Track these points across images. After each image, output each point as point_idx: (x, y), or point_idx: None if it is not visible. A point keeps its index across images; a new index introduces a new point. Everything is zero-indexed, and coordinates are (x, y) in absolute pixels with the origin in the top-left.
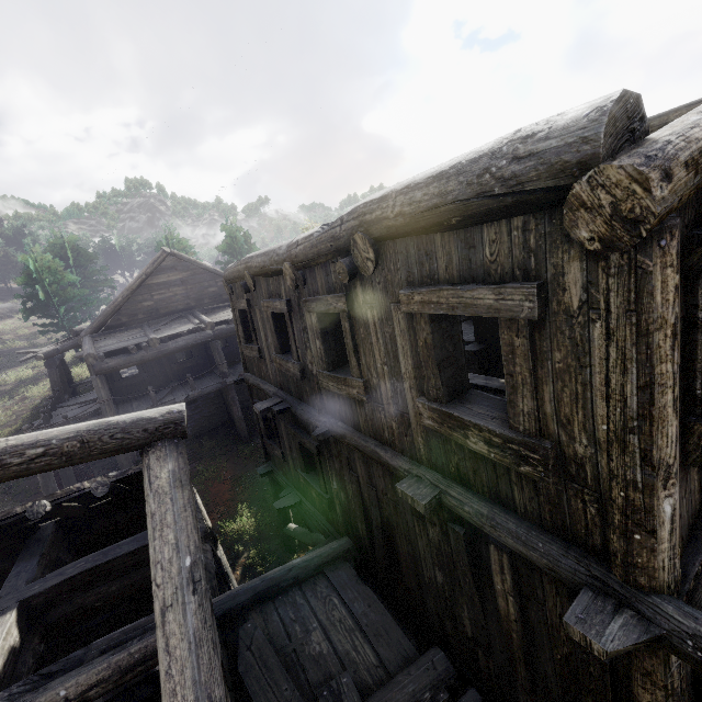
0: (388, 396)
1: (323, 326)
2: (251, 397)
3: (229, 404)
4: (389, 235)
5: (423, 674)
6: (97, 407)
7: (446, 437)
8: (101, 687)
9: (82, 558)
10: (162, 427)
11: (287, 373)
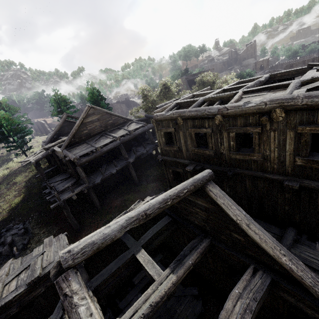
0: (275, 157)
1: (235, 137)
2: (165, 166)
3: (130, 170)
4: (295, 110)
5: (291, 233)
6: (74, 180)
7: (305, 166)
8: (198, 259)
9: (149, 230)
10: (209, 178)
11: (203, 154)
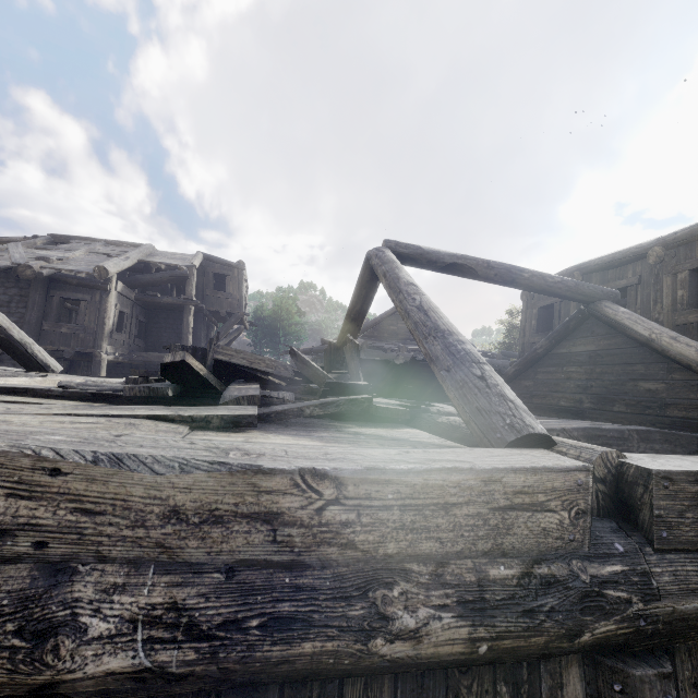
0: None
1: (689, 280)
2: None
3: None
4: None
5: None
6: None
7: None
8: None
9: None
10: (609, 293)
11: None
